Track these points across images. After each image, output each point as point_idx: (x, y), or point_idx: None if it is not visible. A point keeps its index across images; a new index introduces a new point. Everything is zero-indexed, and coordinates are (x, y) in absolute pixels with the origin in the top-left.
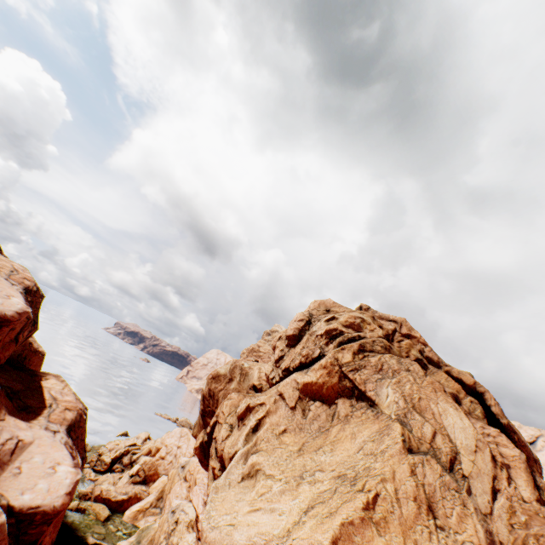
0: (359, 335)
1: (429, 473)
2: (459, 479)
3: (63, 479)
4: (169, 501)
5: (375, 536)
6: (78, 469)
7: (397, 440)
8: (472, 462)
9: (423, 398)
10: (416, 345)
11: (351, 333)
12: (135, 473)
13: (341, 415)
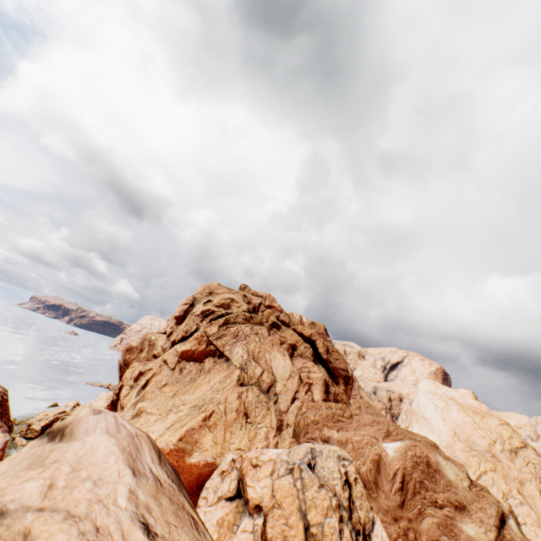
0: (227, 312)
1: (251, 395)
2: (272, 395)
3: None
4: None
5: (208, 432)
6: (7, 434)
7: (234, 380)
8: (284, 385)
9: (262, 351)
10: (275, 313)
11: (221, 311)
12: None
13: (207, 369)
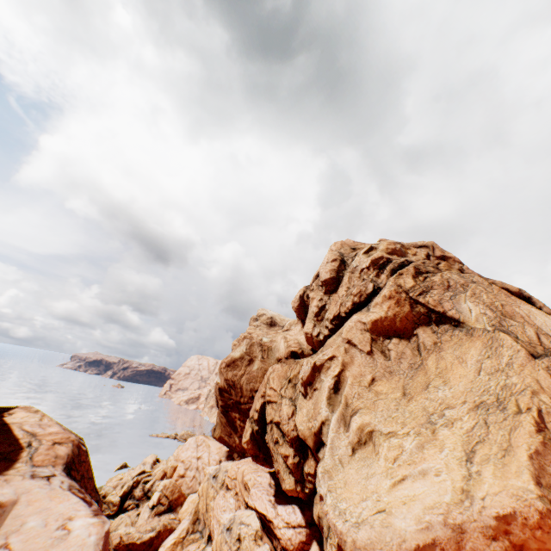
0: (406, 259)
1: None
2: None
3: (85, 539)
4: (215, 519)
5: None
6: (102, 517)
7: (516, 348)
8: None
9: (505, 305)
10: (454, 265)
11: (398, 259)
12: (156, 502)
13: (428, 344)
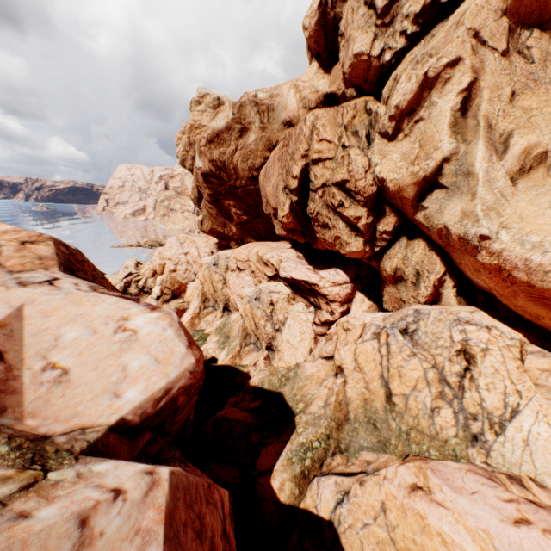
0: None
1: None
2: None
3: (161, 335)
4: (234, 295)
5: None
6: (162, 310)
7: None
8: None
9: None
10: None
11: None
12: (160, 294)
13: None
